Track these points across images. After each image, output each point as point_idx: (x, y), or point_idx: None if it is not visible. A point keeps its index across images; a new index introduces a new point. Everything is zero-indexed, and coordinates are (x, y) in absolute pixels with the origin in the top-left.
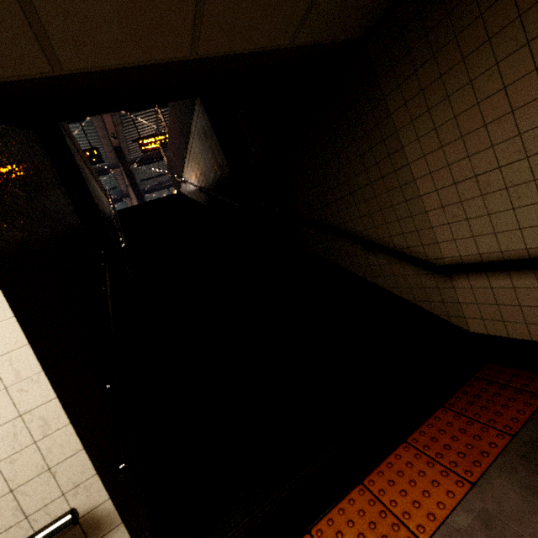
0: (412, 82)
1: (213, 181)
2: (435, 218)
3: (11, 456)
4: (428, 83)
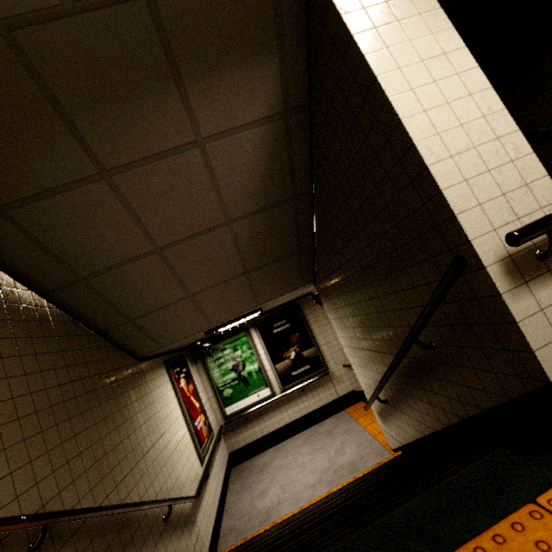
0: None
1: None
2: None
3: (497, 168)
4: None
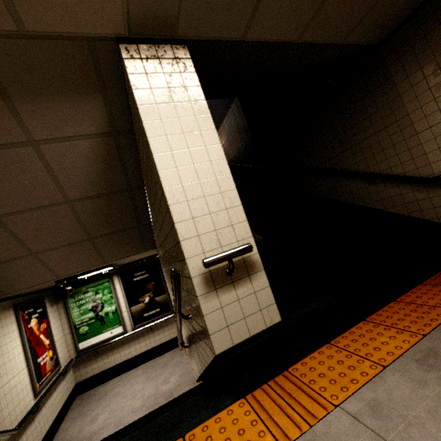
0: (413, 64)
1: (235, 155)
2: (428, 147)
3: (216, 212)
4: (425, 63)
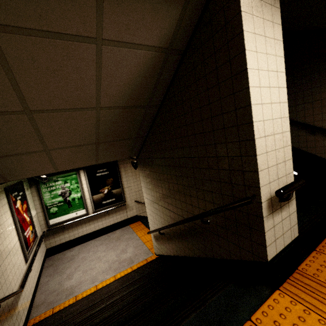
0: None
1: None
2: None
3: (278, 149)
4: None
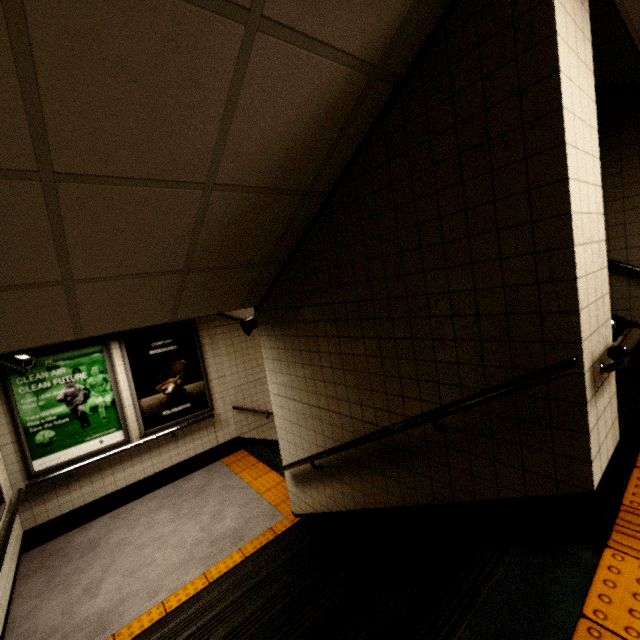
0: None
1: None
2: None
3: (596, 272)
4: None
